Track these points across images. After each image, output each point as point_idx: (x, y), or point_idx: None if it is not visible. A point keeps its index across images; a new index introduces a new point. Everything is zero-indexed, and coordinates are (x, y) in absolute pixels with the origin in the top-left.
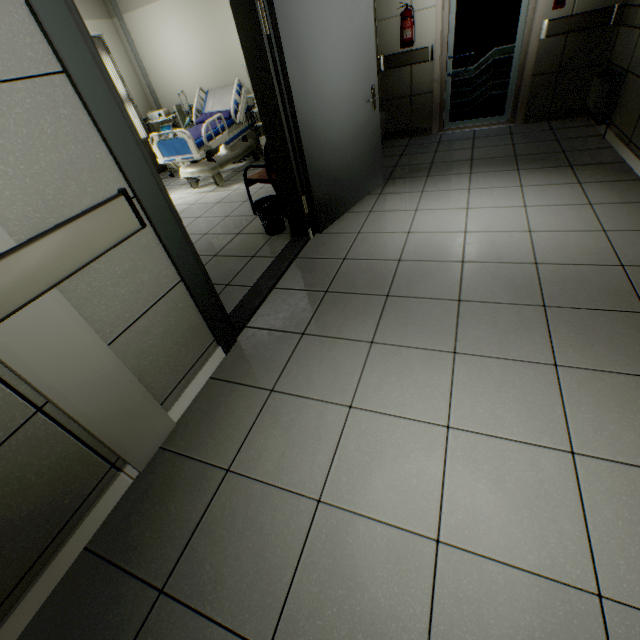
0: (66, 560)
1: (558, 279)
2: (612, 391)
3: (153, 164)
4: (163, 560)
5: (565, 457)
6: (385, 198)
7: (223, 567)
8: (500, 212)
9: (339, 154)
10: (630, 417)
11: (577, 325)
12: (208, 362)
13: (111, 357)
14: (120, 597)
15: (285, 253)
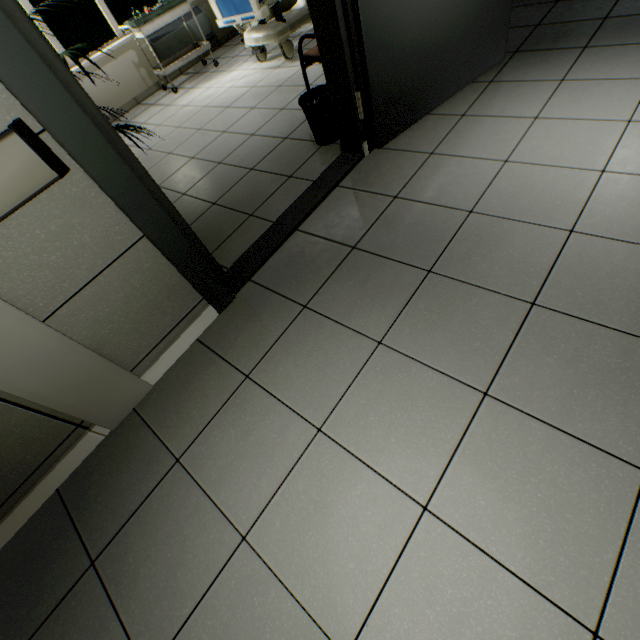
0: (39, 498)
1: None
2: None
3: (69, 72)
4: (102, 532)
5: (579, 635)
6: (495, 91)
7: (142, 566)
8: None
9: (427, 14)
10: None
11: None
12: (194, 324)
13: (49, 333)
14: (66, 551)
15: (325, 177)
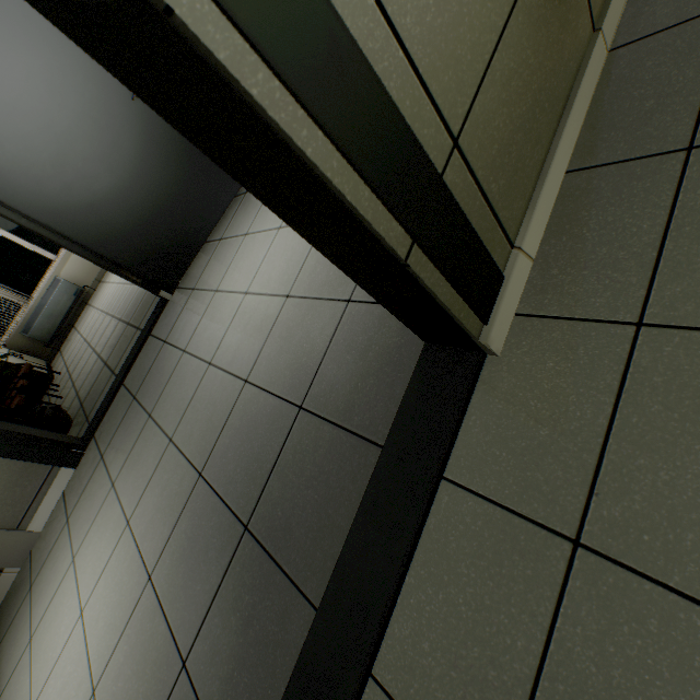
0: None
1: (238, 423)
2: (148, 640)
3: None
4: None
5: (90, 693)
6: (243, 204)
7: (3, 660)
8: (296, 239)
9: (136, 198)
10: (133, 682)
11: (195, 522)
12: (54, 483)
13: None
14: None
15: (145, 328)
